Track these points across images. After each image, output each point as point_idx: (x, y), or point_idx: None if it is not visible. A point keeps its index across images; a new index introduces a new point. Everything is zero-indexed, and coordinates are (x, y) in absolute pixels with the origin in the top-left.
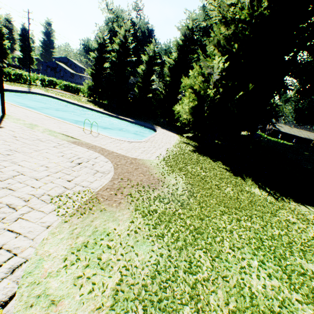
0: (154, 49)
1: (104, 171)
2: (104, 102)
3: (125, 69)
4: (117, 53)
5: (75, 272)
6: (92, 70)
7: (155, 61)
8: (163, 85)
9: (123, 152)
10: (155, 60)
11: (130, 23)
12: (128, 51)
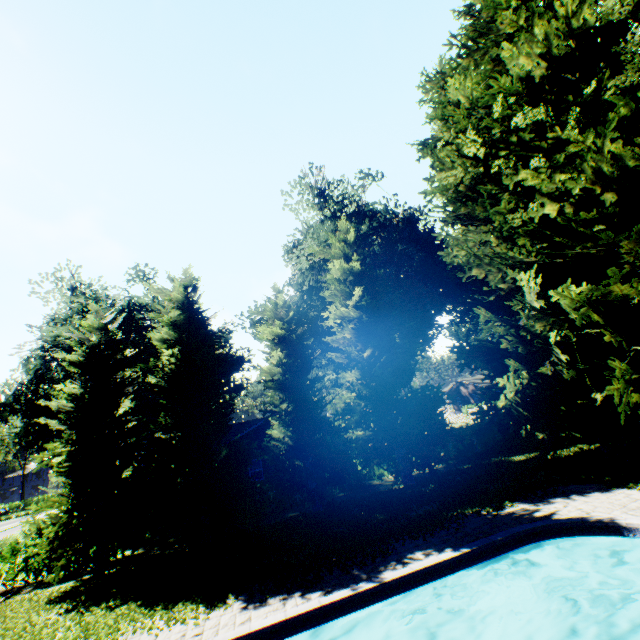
0: (288, 303)
1: None
2: (129, 552)
3: (218, 385)
4: (175, 348)
5: None
6: (74, 444)
7: (299, 330)
8: (361, 375)
9: None
10: (299, 326)
11: (130, 306)
12: (210, 333)
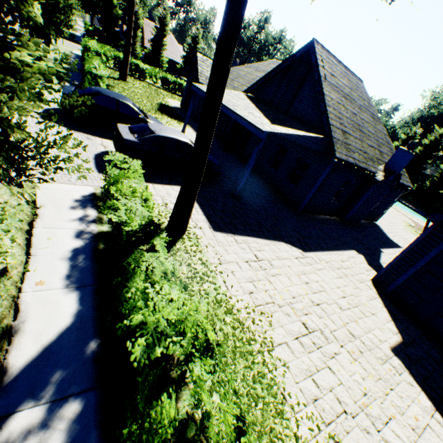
0: None
1: (410, 222)
2: None
3: (425, 162)
4: (424, 147)
5: (414, 233)
6: None
7: None
8: None
9: (415, 221)
10: None
11: None
12: (437, 148)
